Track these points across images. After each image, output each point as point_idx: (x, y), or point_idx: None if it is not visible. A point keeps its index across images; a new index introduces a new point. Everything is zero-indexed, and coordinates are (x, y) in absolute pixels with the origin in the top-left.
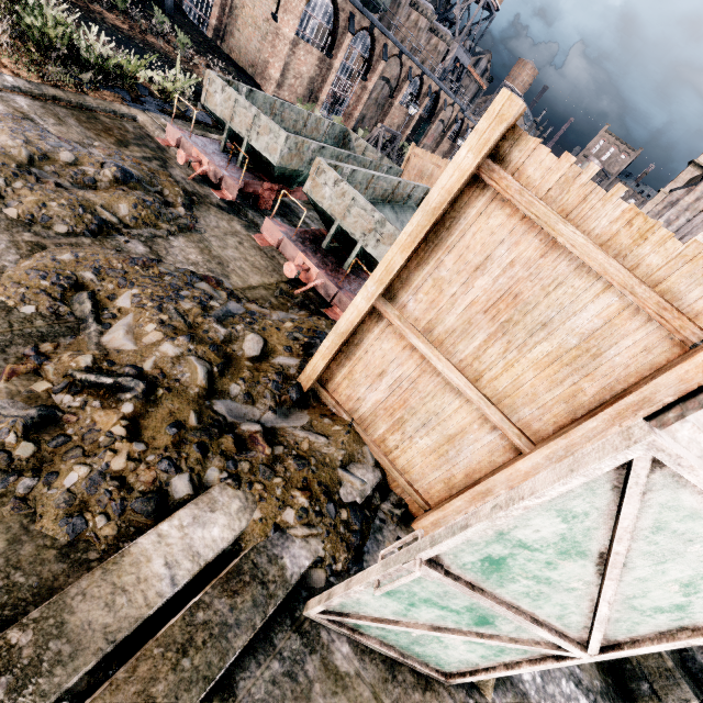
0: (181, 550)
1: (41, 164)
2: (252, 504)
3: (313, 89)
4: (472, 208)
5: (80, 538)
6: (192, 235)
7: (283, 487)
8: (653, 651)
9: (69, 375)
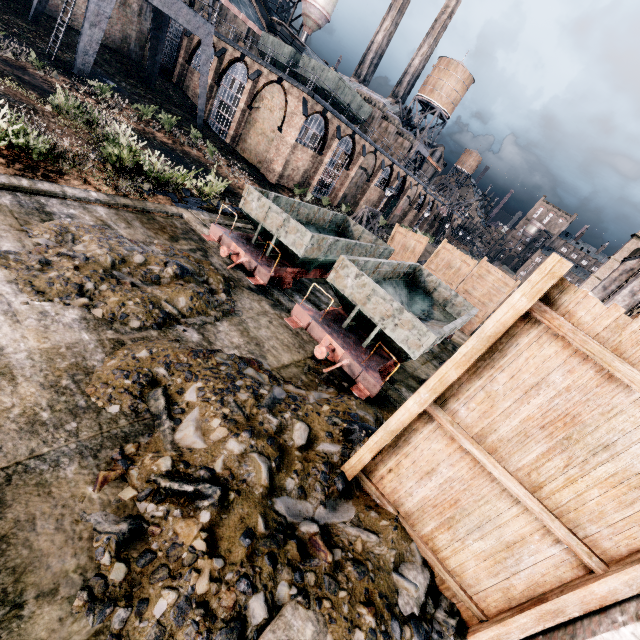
0: None
1: (120, 267)
2: (323, 627)
3: (307, 177)
4: (524, 337)
5: None
6: (233, 318)
7: (349, 602)
8: None
9: (153, 481)
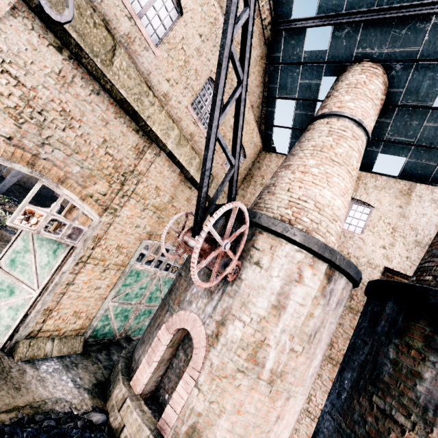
0: None
1: None
2: None
3: None
4: None
5: None
6: None
7: None
8: (47, 281)
9: None
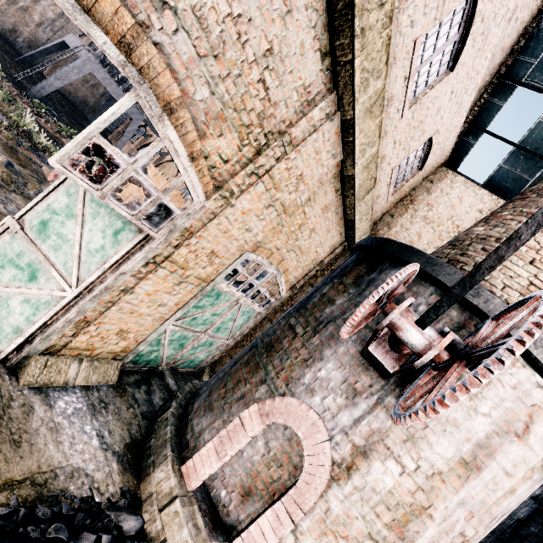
0: None
1: None
2: None
3: None
4: None
5: None
6: (28, 200)
7: None
8: (94, 278)
9: None
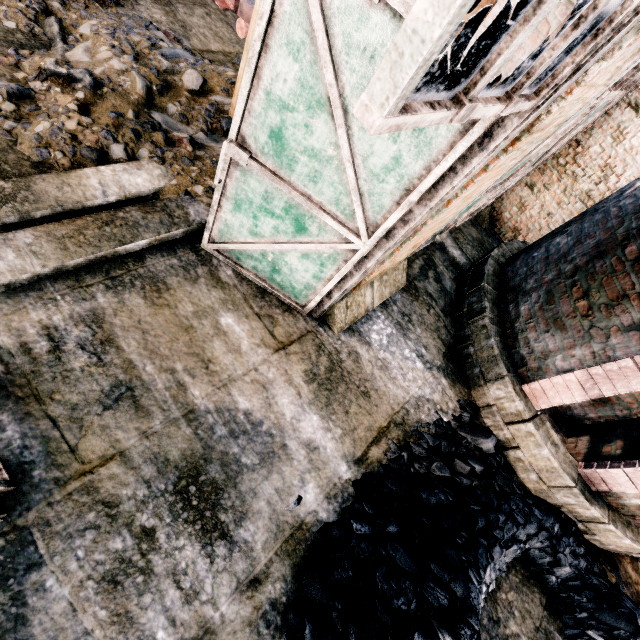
0: (112, 181)
1: None
2: (171, 176)
3: None
4: None
5: (47, 162)
6: None
7: (198, 173)
8: (394, 222)
9: (38, 68)
